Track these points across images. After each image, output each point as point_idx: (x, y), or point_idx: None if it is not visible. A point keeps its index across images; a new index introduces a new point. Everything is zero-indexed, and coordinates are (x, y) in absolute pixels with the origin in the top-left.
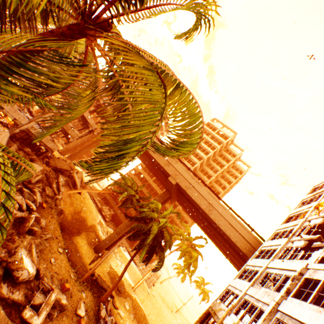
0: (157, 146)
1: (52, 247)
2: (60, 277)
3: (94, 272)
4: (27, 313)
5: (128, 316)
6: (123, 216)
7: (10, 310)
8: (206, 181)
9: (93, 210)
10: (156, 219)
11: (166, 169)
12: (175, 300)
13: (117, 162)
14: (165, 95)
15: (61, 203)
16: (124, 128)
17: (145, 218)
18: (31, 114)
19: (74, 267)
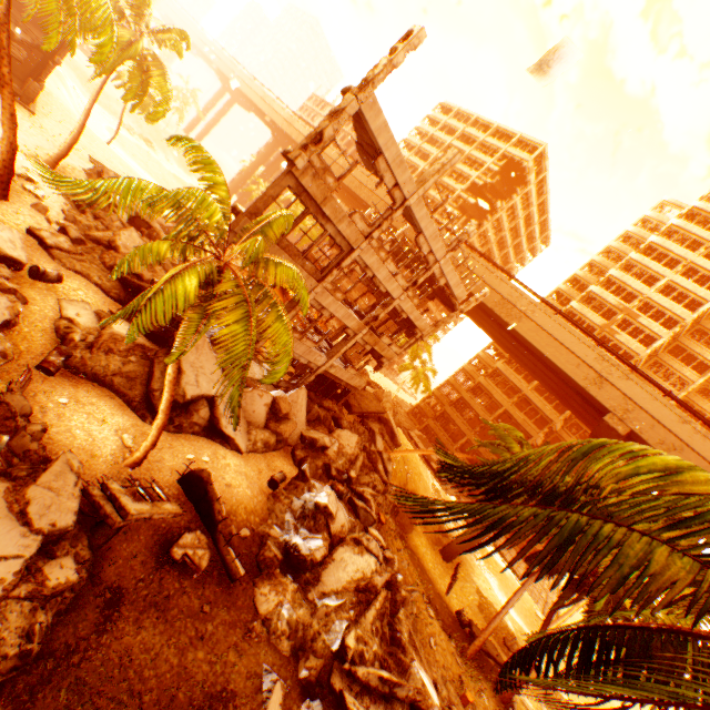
0: None
1: (421, 611)
2: (449, 673)
3: (465, 620)
4: None
5: (536, 704)
6: None
7: None
8: (690, 382)
9: (421, 469)
10: None
11: (593, 394)
12: None
13: None
14: None
15: None
16: None
17: None
18: (315, 328)
19: (436, 615)
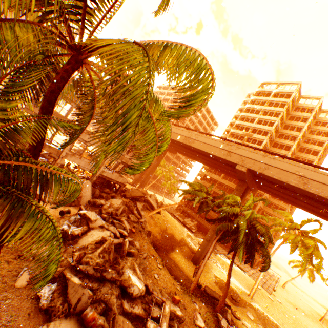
0: (169, 113)
1: (151, 265)
2: (168, 290)
3: (200, 283)
4: (150, 324)
5: (256, 327)
6: (207, 223)
7: (136, 323)
8: (286, 155)
9: (177, 225)
10: (240, 214)
11: (229, 159)
12: (313, 306)
13: (124, 136)
14: (147, 54)
15: (146, 226)
16: (118, 102)
17: (228, 216)
18: None
19: (179, 281)
